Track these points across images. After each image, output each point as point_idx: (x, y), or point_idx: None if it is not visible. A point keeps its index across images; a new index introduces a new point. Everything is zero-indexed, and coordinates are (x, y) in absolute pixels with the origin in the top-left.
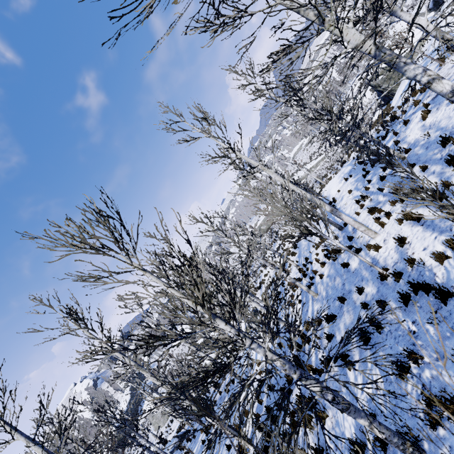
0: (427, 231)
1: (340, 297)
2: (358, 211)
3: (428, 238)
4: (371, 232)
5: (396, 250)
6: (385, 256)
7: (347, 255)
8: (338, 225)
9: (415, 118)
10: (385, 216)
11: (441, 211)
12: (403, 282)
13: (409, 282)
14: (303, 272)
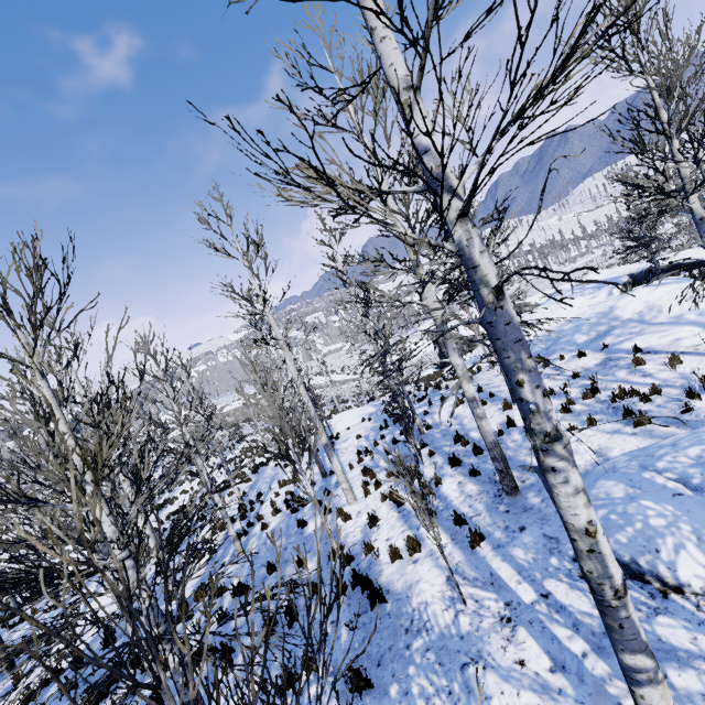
0: (400, 521)
1: (271, 563)
2: (354, 464)
3: (396, 529)
4: (352, 495)
5: (364, 529)
6: (350, 531)
7: (311, 512)
8: (324, 469)
9: (451, 400)
10: (374, 485)
11: (412, 497)
12: (350, 570)
13: (354, 570)
14: (244, 510)
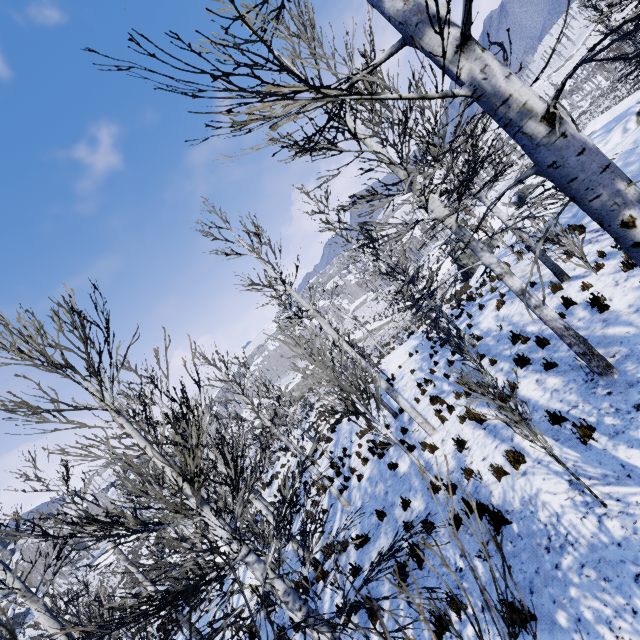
0: (489, 437)
1: (379, 511)
2: (419, 397)
3: (488, 446)
4: (429, 426)
5: (454, 456)
6: (441, 461)
7: (397, 453)
8: (393, 410)
9: (490, 305)
10: (447, 410)
11: (500, 412)
12: (457, 499)
13: (463, 499)
14: (337, 468)
